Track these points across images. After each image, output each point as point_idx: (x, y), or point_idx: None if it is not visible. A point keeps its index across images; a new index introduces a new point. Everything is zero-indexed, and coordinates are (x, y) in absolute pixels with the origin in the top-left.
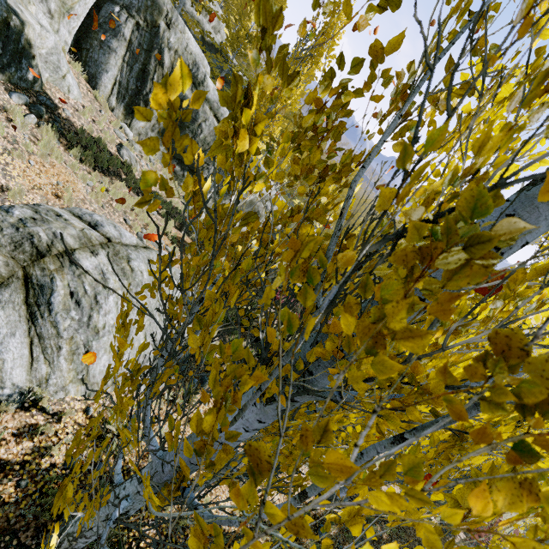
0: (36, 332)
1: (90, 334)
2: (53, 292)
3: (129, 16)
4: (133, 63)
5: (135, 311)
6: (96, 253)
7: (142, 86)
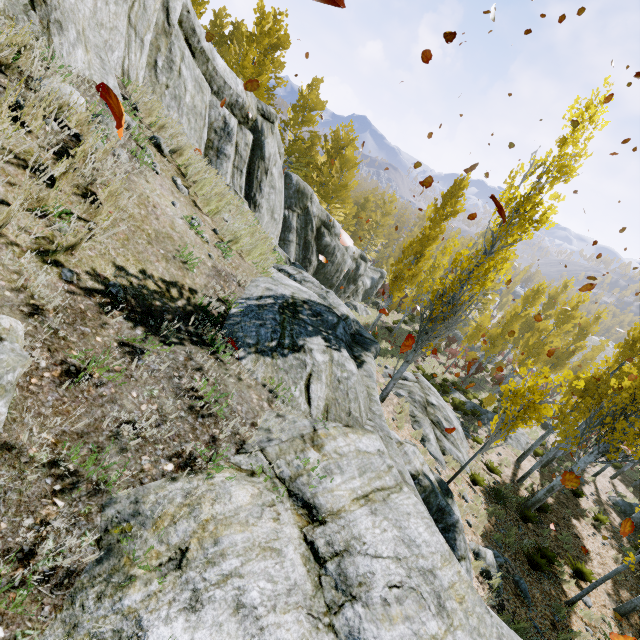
0: (450, 442)
1: (458, 433)
2: (442, 422)
3: (293, 212)
4: (300, 242)
5: (450, 413)
6: (428, 394)
7: (306, 252)
